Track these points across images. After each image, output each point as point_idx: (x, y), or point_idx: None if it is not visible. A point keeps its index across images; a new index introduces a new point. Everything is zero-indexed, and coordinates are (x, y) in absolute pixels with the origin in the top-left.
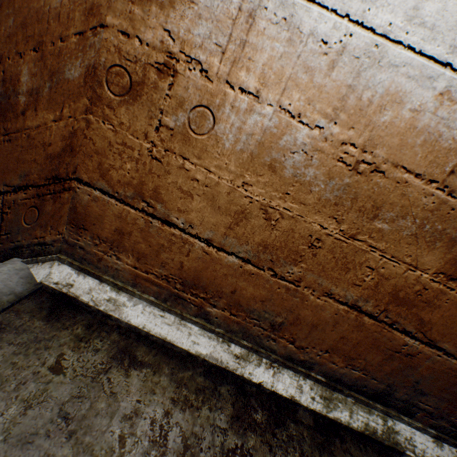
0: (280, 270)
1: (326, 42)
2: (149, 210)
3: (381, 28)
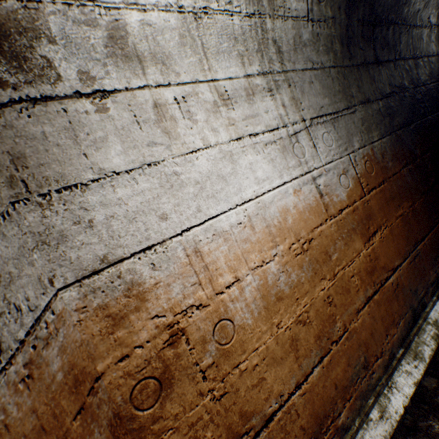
0: (335, 336)
1: (240, 222)
2: (251, 435)
3: (253, 195)
